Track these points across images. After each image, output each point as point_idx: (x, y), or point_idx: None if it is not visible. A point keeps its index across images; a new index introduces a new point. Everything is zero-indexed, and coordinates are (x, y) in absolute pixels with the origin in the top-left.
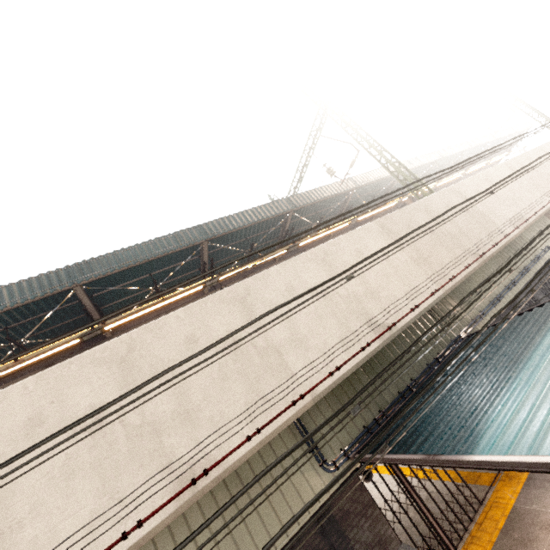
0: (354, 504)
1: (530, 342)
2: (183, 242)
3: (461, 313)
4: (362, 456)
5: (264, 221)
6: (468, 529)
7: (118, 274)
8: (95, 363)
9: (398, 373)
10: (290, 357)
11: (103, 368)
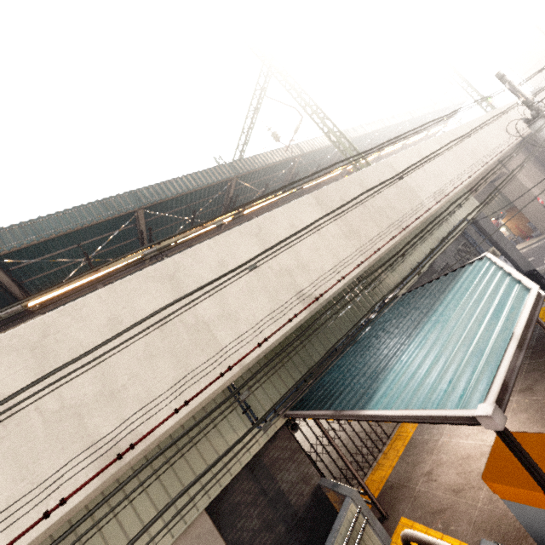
0: (283, 452)
1: (430, 308)
2: (114, 210)
3: (353, 297)
4: (246, 435)
5: (205, 187)
6: (377, 459)
7: (38, 245)
8: (2, 351)
9: (327, 337)
10: (219, 332)
11: (12, 356)
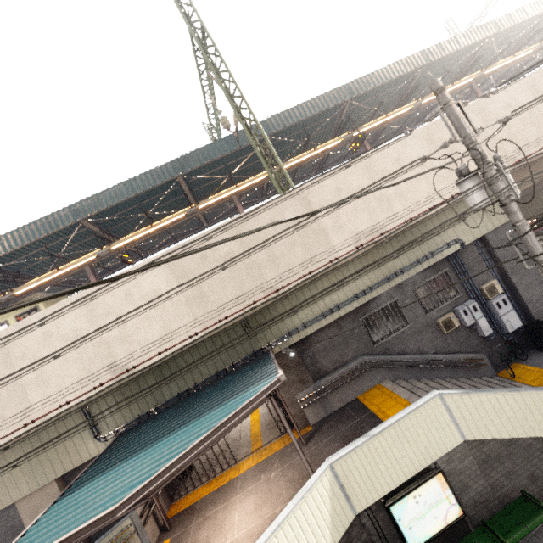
0: None
1: (201, 415)
2: (54, 227)
3: None
4: None
5: (144, 192)
6: (216, 476)
7: (12, 252)
8: None
9: (185, 378)
10: (31, 393)
11: None
